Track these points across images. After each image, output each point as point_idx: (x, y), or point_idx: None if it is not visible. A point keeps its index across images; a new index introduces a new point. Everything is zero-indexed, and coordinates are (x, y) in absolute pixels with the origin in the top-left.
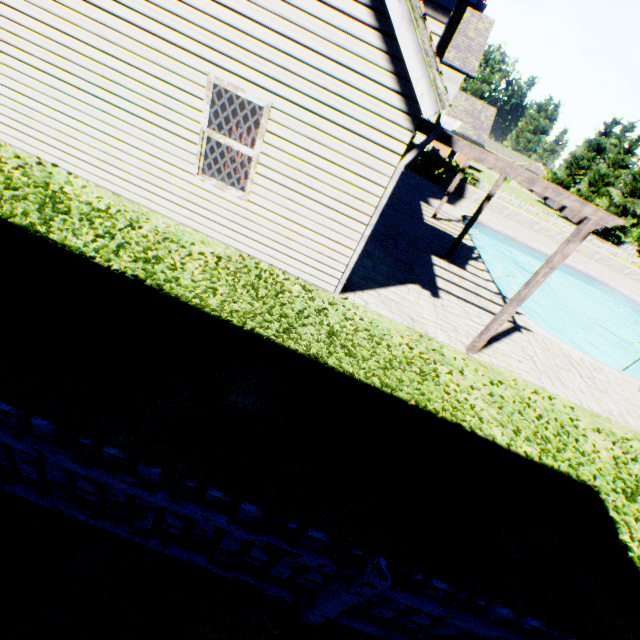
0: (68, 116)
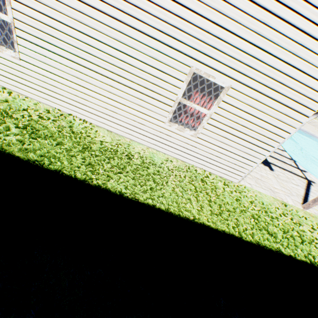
0: (83, 87)
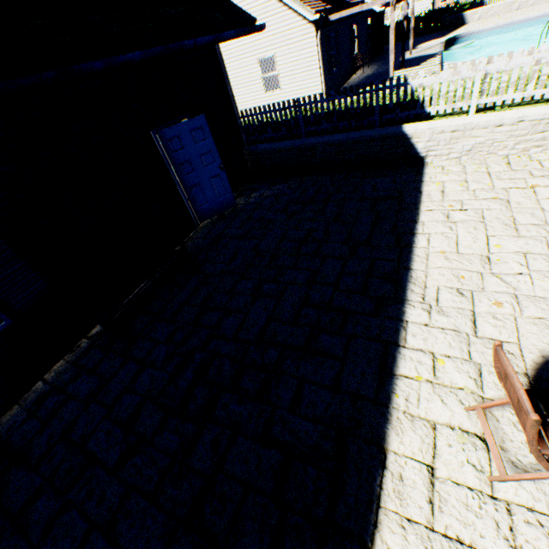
0: None
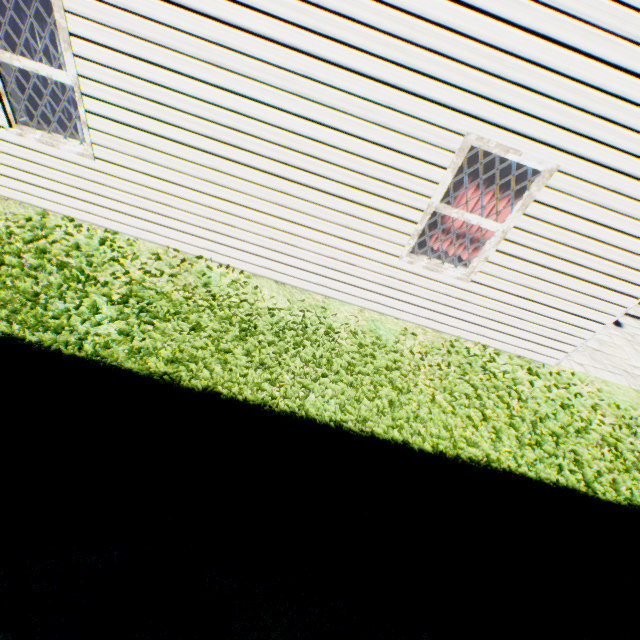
0: (225, 200)
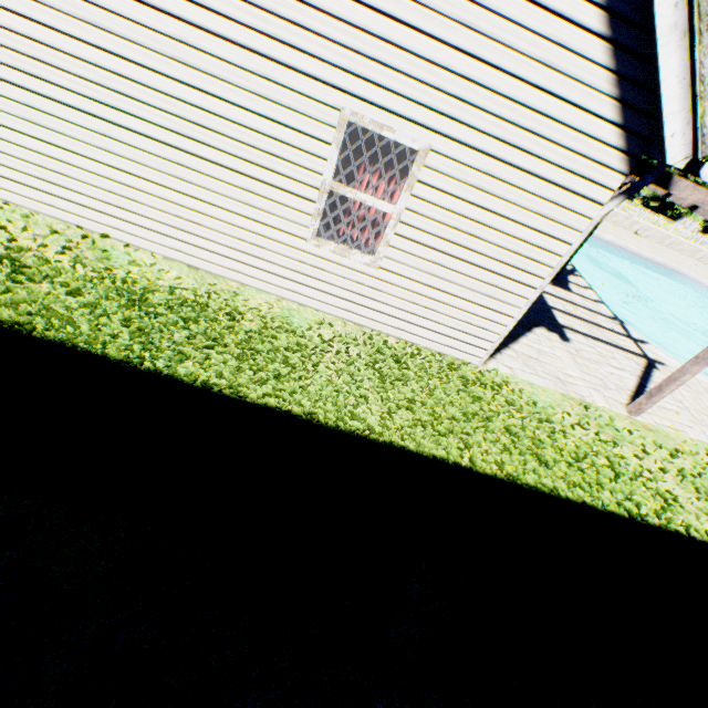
0: (123, 171)
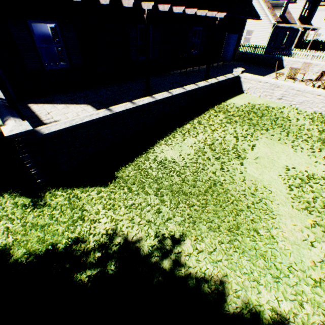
0: None
